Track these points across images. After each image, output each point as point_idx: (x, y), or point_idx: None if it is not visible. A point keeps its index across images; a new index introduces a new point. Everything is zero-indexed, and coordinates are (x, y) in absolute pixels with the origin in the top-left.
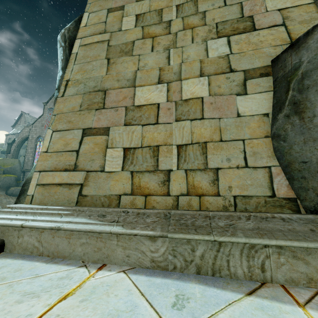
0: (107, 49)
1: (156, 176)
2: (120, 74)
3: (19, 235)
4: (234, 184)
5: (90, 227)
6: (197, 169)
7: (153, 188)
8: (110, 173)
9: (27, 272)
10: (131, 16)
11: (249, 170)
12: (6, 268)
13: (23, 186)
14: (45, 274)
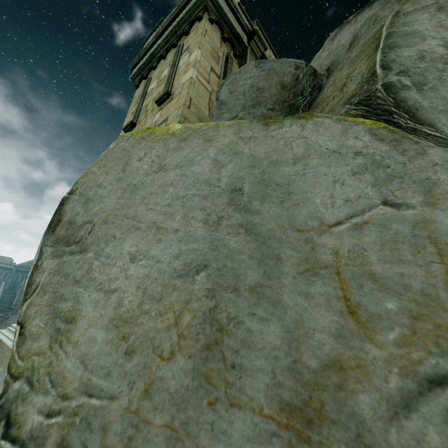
0: None
1: None
2: None
3: None
4: None
5: (8, 342)
6: None
7: None
8: None
9: None
10: None
11: None
12: None
13: None
14: None
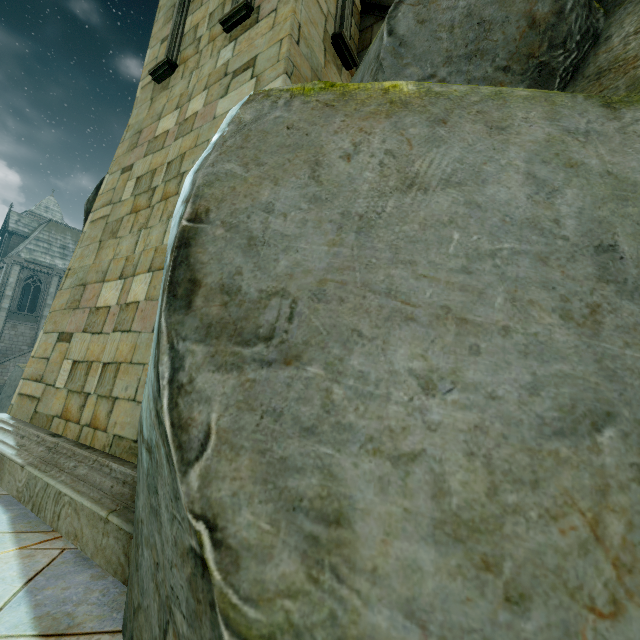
0: (104, 228)
1: (80, 398)
2: (101, 264)
3: None
4: (120, 419)
5: (2, 447)
6: (105, 395)
7: (74, 412)
8: (57, 389)
9: None
10: (134, 179)
11: (134, 405)
12: None
13: None
14: None
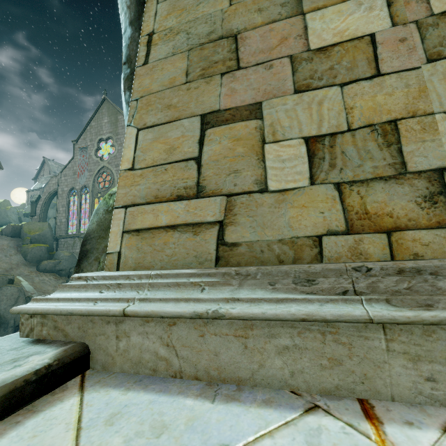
0: None
1: (406, 186)
2: None
3: (118, 334)
4: None
5: (298, 308)
6: None
7: (405, 213)
8: (282, 192)
9: (187, 434)
10: None
11: None
12: (126, 421)
13: (83, 245)
14: (244, 442)
